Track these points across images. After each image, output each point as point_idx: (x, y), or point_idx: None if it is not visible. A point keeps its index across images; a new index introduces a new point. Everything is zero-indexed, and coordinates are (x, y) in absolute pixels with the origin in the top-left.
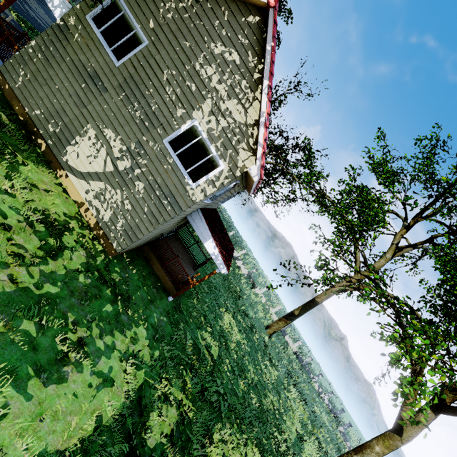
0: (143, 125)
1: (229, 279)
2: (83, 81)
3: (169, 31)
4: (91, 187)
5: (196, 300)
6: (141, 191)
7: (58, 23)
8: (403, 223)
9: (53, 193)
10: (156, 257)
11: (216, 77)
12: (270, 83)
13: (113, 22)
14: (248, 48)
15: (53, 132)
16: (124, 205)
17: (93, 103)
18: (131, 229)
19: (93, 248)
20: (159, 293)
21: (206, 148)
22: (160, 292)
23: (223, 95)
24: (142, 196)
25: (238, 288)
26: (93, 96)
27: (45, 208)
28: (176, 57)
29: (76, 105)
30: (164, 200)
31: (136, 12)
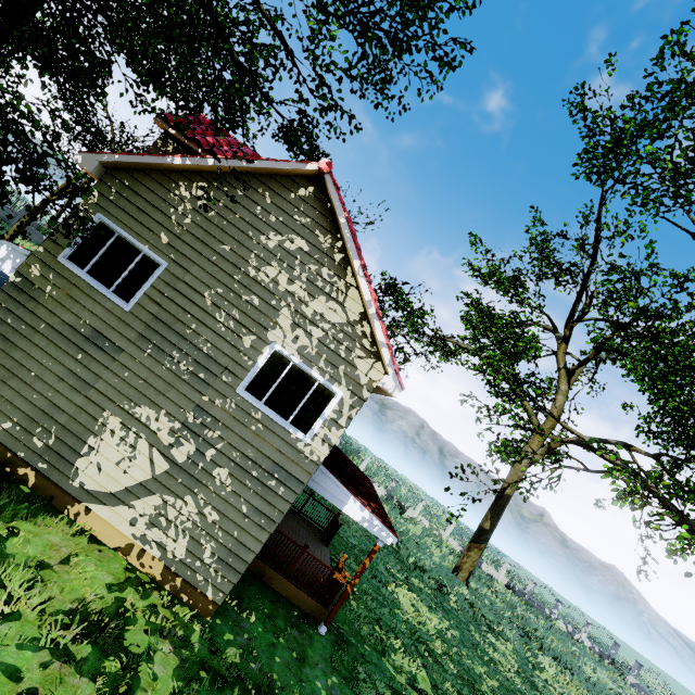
0: (197, 379)
1: None
2: (77, 350)
3: (194, 239)
4: (137, 511)
5: (353, 601)
6: (226, 481)
7: (12, 281)
8: (555, 334)
9: (77, 559)
10: (270, 566)
11: (284, 276)
12: (363, 262)
13: (103, 253)
14: (313, 227)
15: (45, 447)
16: (205, 516)
17: (104, 376)
18: (230, 552)
19: (178, 623)
20: (303, 632)
21: (306, 377)
22: (303, 628)
23: (303, 296)
24: (231, 488)
25: None
26: (100, 367)
27: (75, 599)
28: (216, 269)
29: (75, 389)
30: (269, 480)
31: (135, 230)
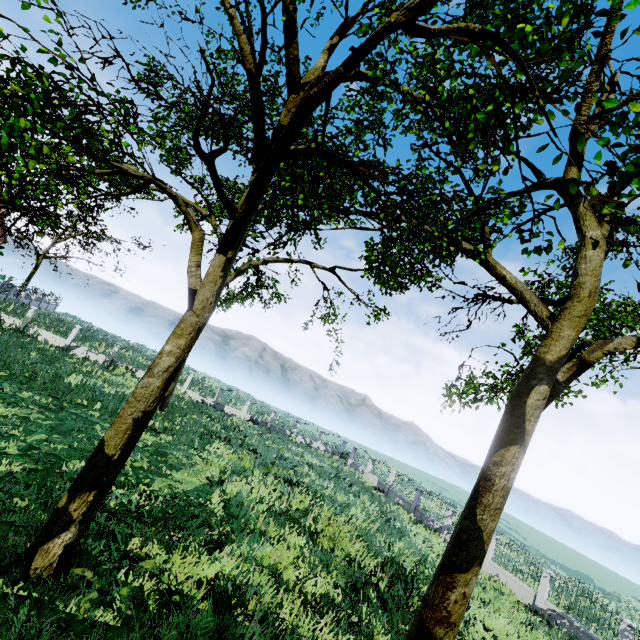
0: None
1: (11, 362)
2: None
3: None
4: None
5: None
6: None
7: None
8: None
9: None
10: None
11: None
12: None
13: None
14: None
15: None
16: None
17: None
18: None
19: None
20: None
21: None
22: None
23: None
24: None
25: (55, 371)
26: None
27: None
28: None
29: None
30: None
31: None
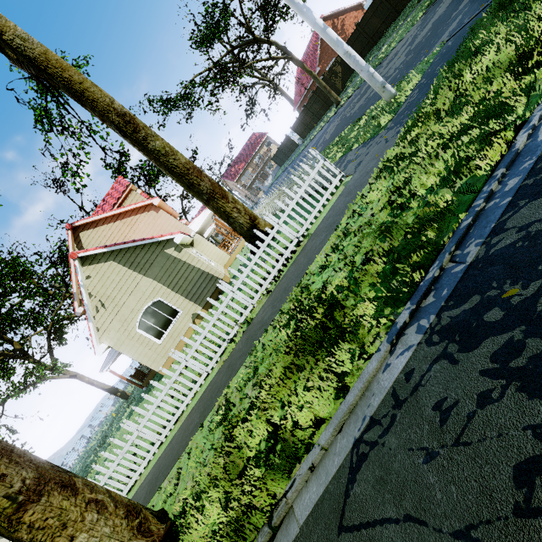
0: None
1: None
2: None
3: None
4: None
5: None
6: None
7: None
8: None
9: None
10: None
11: None
12: None
13: None
14: None
15: None
16: None
17: None
18: None
19: None
20: None
21: None
22: None
23: None
24: None
25: None
26: None
27: None
28: None
29: None
30: None
31: None
